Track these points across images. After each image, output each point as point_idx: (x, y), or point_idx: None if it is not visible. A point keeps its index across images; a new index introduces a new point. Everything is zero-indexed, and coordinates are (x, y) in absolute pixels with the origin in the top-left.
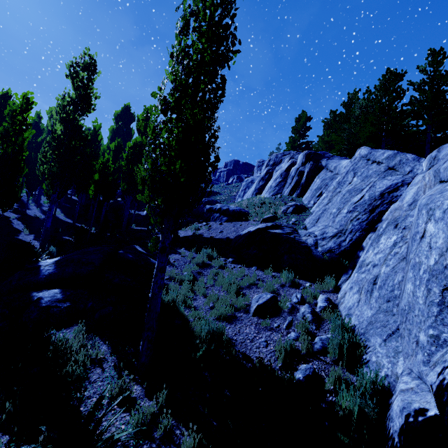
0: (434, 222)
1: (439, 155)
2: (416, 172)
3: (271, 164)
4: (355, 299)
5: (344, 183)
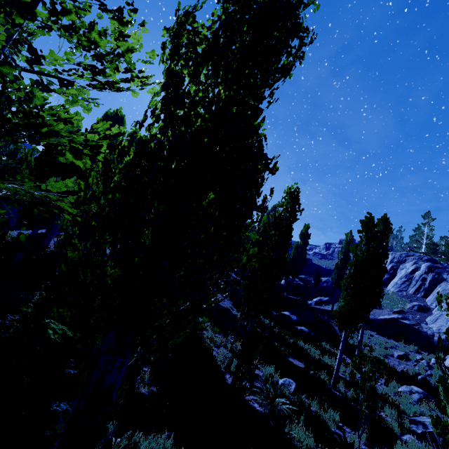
0: None
1: None
2: None
3: (395, 261)
4: None
5: None
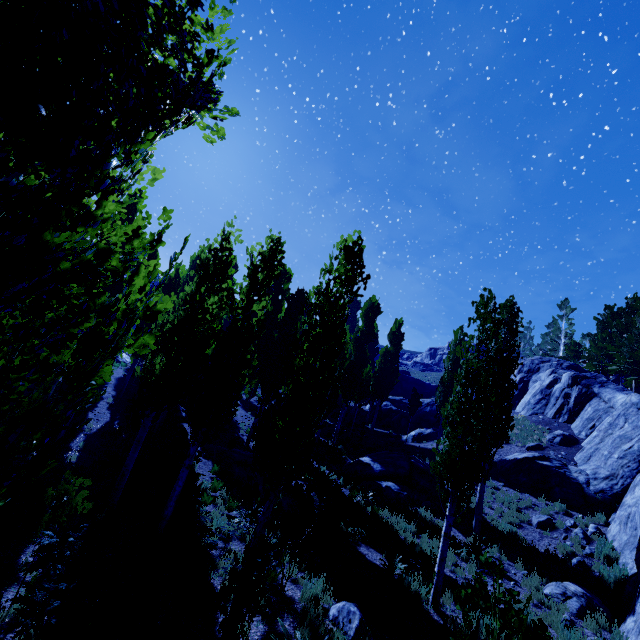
0: None
1: None
2: None
3: (526, 370)
4: (617, 529)
5: (615, 426)
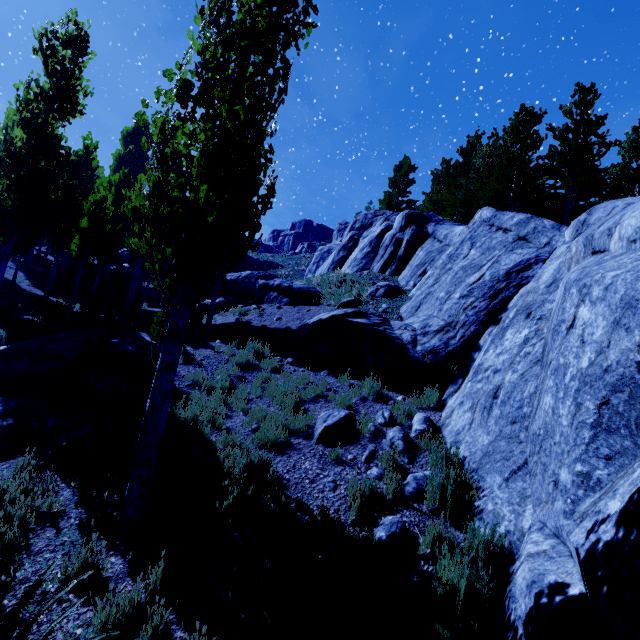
0: (590, 305)
1: (590, 218)
2: (555, 245)
3: (358, 227)
4: (467, 420)
5: (457, 257)
